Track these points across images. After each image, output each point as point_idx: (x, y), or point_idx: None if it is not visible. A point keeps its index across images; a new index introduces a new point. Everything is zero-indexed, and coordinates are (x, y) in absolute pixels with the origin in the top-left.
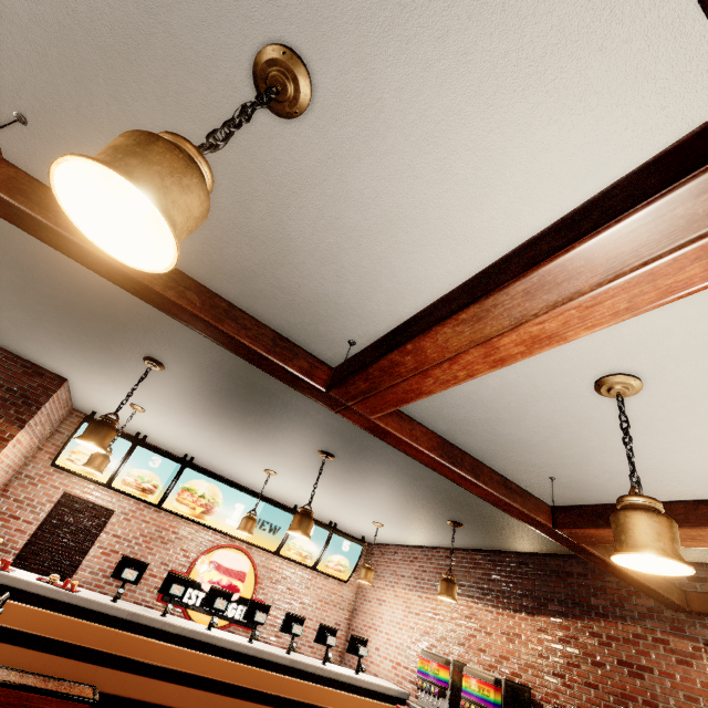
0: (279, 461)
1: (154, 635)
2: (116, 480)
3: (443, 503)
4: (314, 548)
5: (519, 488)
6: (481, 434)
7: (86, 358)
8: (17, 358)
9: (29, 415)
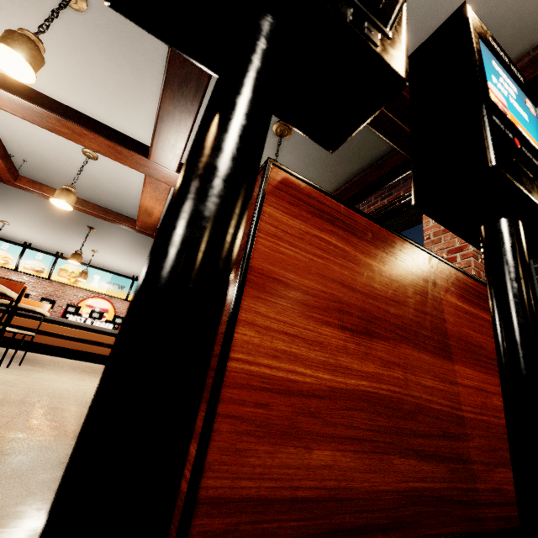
0: (87, 241)
1: (34, 319)
2: (20, 267)
3: None
4: None
5: (115, 212)
6: (104, 193)
7: None
8: None
9: None
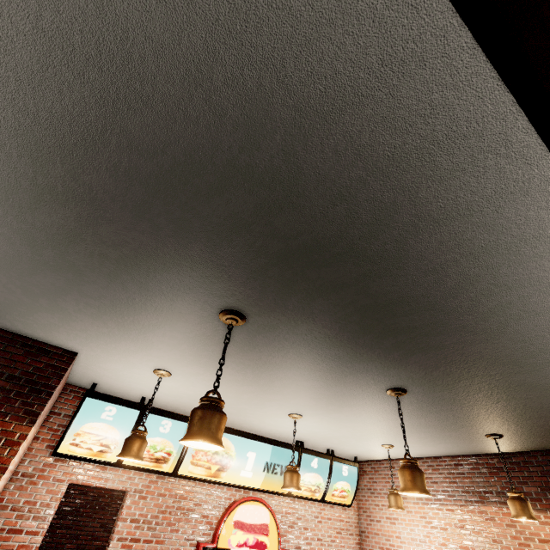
0: (318, 405)
1: None
2: None
3: (502, 420)
4: (321, 480)
5: None
6: None
7: (123, 325)
8: (15, 337)
9: (40, 405)
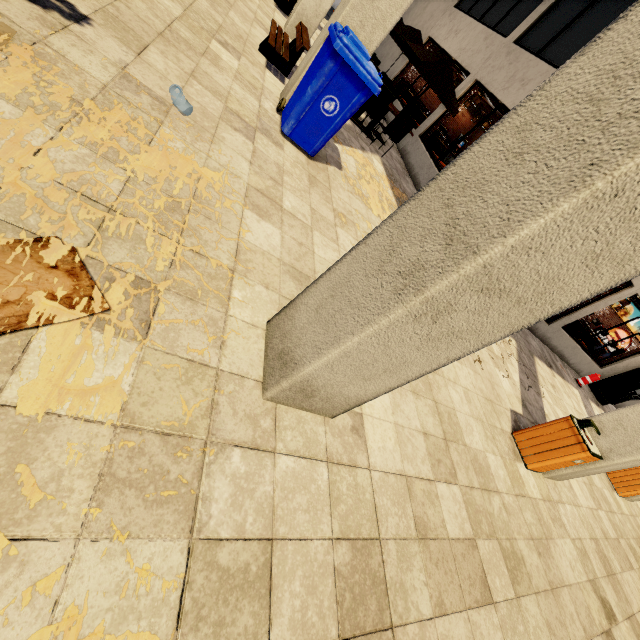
0: None
1: None
2: None
3: None
4: None
5: None
6: None
7: None
8: None
9: None
